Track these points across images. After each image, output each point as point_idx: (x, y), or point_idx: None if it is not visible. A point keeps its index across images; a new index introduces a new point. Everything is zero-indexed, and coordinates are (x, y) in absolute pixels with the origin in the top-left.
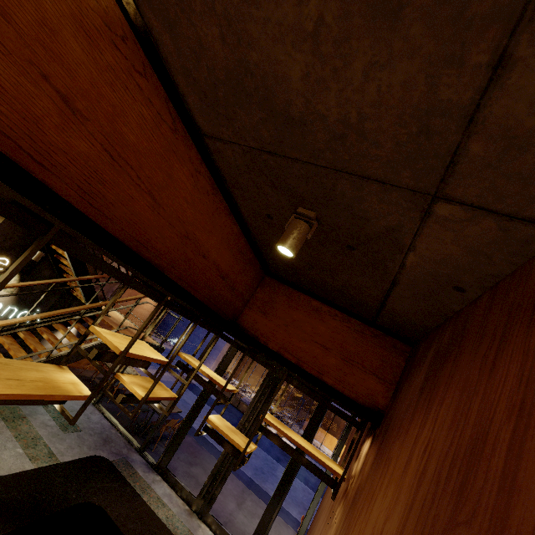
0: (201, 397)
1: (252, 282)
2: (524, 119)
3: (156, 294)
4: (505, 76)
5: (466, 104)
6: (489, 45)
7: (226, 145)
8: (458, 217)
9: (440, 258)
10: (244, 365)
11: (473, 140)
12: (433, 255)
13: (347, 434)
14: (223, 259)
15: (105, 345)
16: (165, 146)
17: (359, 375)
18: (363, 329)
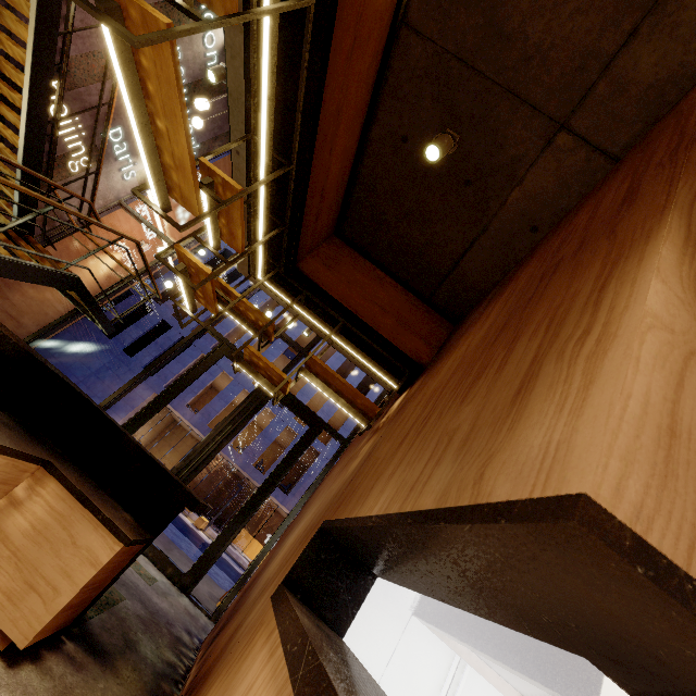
0: (160, 399)
1: (325, 229)
2: (629, 73)
3: (270, 166)
4: (632, 42)
5: (609, 55)
6: (633, 21)
7: (422, 41)
8: (567, 148)
9: (536, 193)
10: (164, 436)
11: (602, 81)
12: (533, 189)
13: (334, 461)
14: (333, 172)
15: (50, 277)
16: (382, 9)
17: (410, 337)
18: (418, 304)
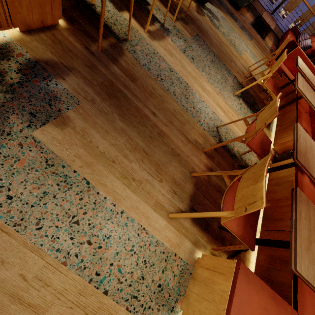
0: None
1: None
2: None
3: None
4: None
5: None
6: None
7: None
8: None
9: None
10: None
11: None
12: None
13: None
14: None
15: None
16: None
17: None
18: None
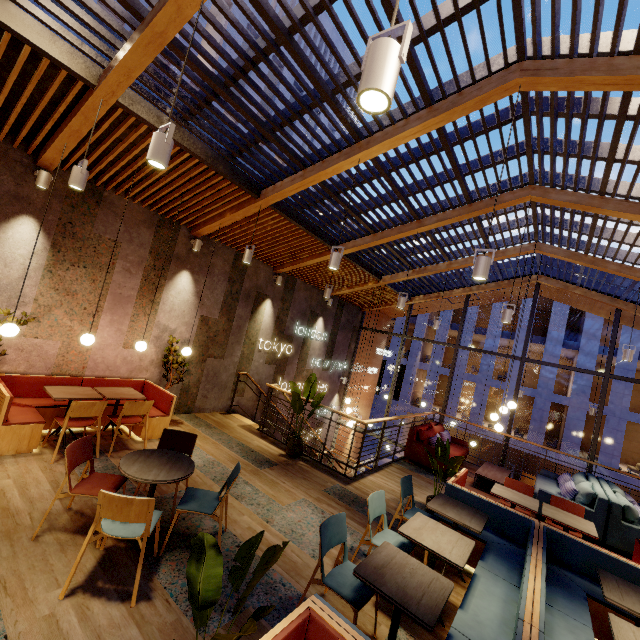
0: None
1: None
2: None
3: None
4: None
5: None
6: None
7: None
8: None
9: None
10: None
11: None
12: None
13: None
14: None
15: None
16: None
17: None
18: None
